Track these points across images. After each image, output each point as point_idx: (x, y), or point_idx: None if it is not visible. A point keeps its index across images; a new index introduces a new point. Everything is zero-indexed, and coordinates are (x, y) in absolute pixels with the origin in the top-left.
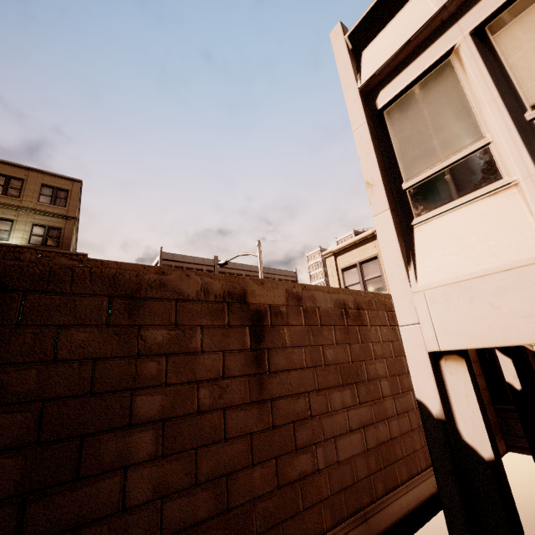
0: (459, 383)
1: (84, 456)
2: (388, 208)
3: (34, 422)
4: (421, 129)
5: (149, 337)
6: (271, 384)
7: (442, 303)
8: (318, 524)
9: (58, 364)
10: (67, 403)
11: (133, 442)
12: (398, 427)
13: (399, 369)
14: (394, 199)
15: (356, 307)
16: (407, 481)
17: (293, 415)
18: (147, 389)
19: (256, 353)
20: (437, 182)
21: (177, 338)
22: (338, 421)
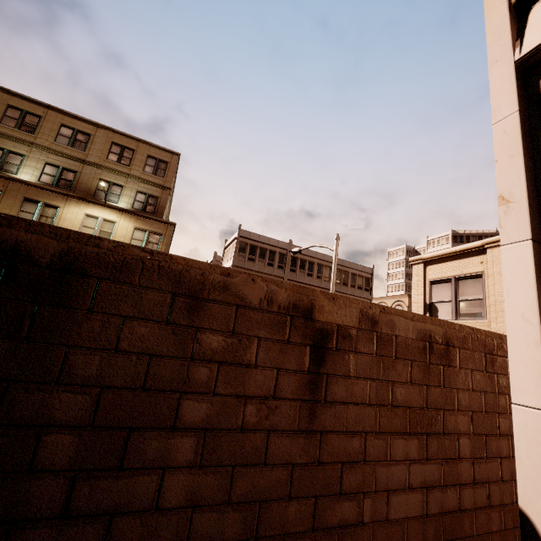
0: None
1: (129, 448)
2: (529, 238)
3: (92, 406)
4: None
5: (204, 341)
6: (324, 415)
7: None
8: None
9: (119, 355)
10: (121, 393)
11: (174, 445)
12: (472, 498)
13: (488, 427)
14: None
15: (445, 342)
16: None
17: (344, 455)
18: (195, 395)
19: (313, 377)
20: None
21: (232, 347)
22: (396, 474)
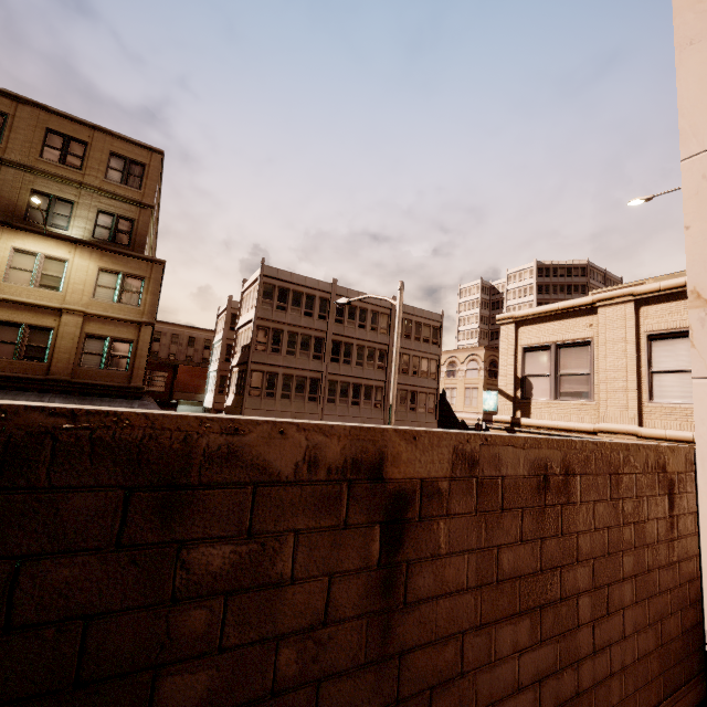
0: None
1: None
2: None
3: None
4: None
5: (196, 562)
6: (404, 626)
7: None
8: None
9: (14, 636)
10: None
11: None
12: (591, 673)
13: (610, 574)
14: None
15: (564, 470)
16: None
17: (433, 676)
18: (184, 663)
19: (386, 572)
20: None
21: (249, 559)
22: (503, 676)
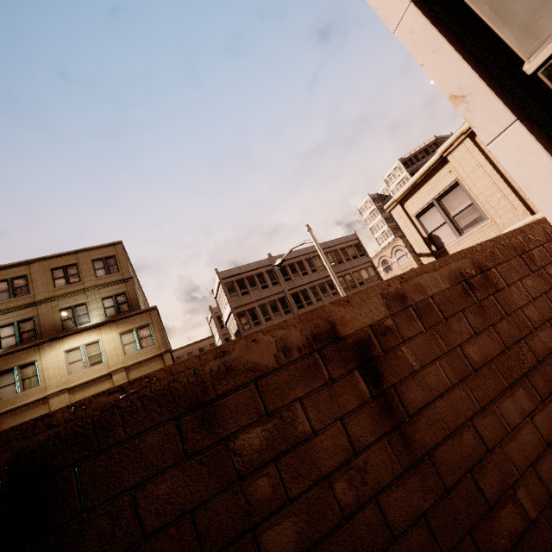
0: None
1: None
2: (513, 120)
3: None
4: None
5: (242, 447)
6: (418, 433)
7: None
8: None
9: (151, 540)
10: None
11: None
12: None
13: None
14: (515, 99)
15: (478, 270)
16: None
17: (465, 461)
18: (270, 519)
19: (381, 400)
20: None
21: (277, 431)
22: (527, 439)
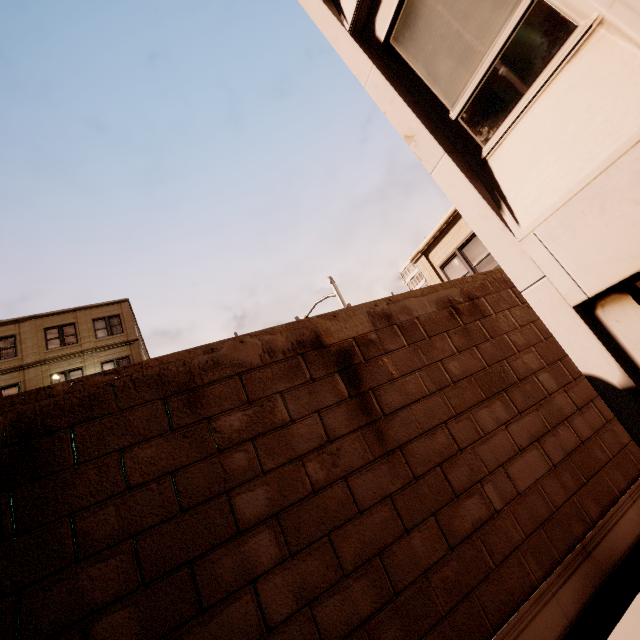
0: (634, 329)
1: (200, 584)
2: (443, 153)
3: (132, 563)
4: (443, 31)
5: (223, 427)
6: (392, 430)
7: (564, 234)
8: (524, 578)
9: (135, 492)
10: (159, 531)
11: (250, 550)
12: (586, 425)
13: (557, 352)
14: (448, 138)
15: (467, 298)
16: (628, 488)
17: (436, 456)
18: (244, 486)
19: (358, 399)
20: (492, 85)
21: (257, 417)
22: (500, 444)
